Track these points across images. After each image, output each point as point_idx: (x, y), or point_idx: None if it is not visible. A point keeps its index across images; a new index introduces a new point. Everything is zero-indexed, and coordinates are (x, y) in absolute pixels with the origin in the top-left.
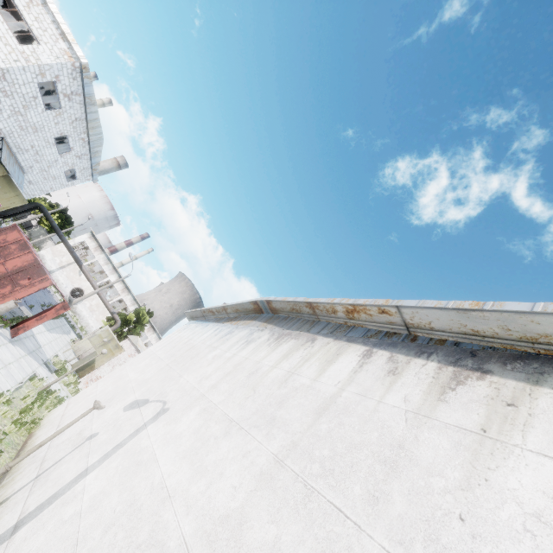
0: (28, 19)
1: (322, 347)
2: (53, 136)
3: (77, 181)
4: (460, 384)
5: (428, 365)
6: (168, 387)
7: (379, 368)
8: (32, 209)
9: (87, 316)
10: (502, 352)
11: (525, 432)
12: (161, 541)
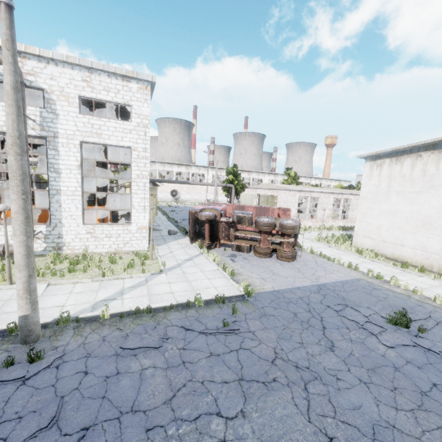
0: (105, 98)
1: None
2: None
3: None
4: None
5: None
6: None
7: None
8: None
9: (190, 197)
10: None
11: None
12: None
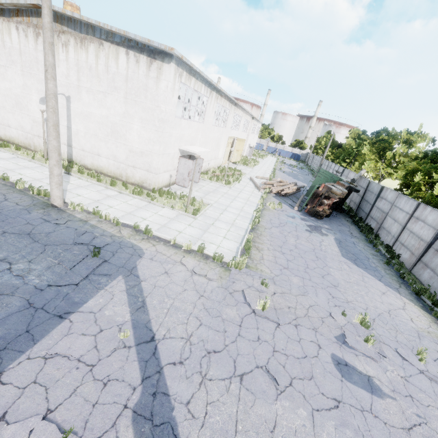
0: None
1: (109, 50)
2: None
3: None
4: (152, 65)
5: (144, 58)
6: None
7: (133, 60)
8: None
9: None
10: (157, 50)
11: (162, 76)
12: (115, 123)
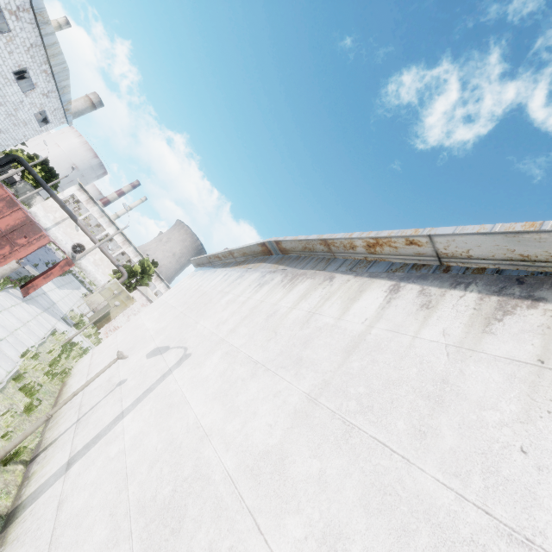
0: None
1: (342, 285)
2: (10, 71)
3: (51, 126)
4: (508, 315)
5: (466, 297)
6: (186, 334)
7: (410, 303)
8: (10, 162)
9: (93, 271)
10: None
11: None
12: (205, 475)
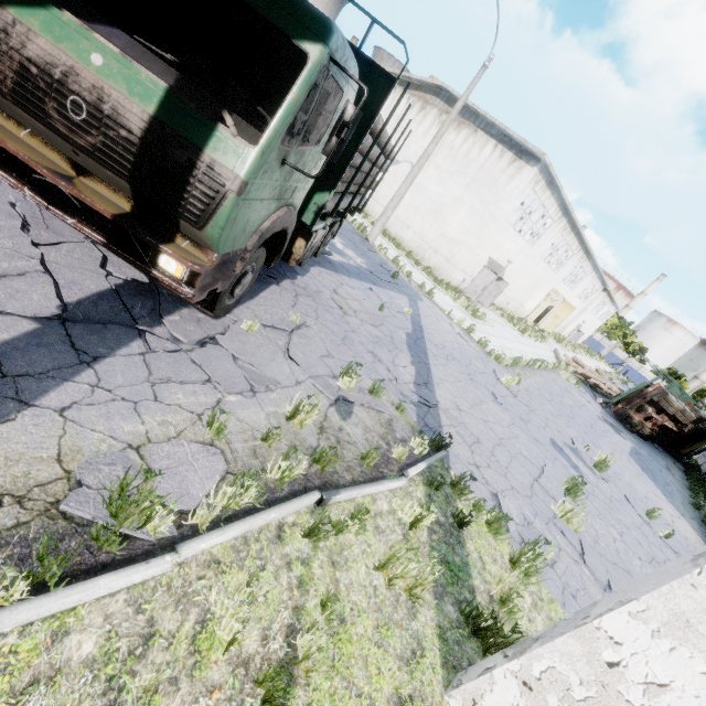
0: None
1: (480, 138)
2: None
3: None
4: (514, 163)
5: (510, 155)
6: (405, 153)
7: (498, 154)
8: None
9: None
10: (527, 152)
11: (518, 176)
12: (444, 204)
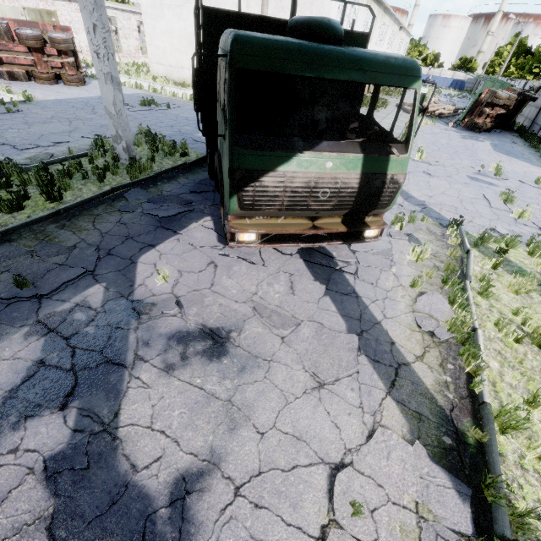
0: None
1: None
2: None
3: None
4: None
5: None
6: None
7: None
8: None
9: None
10: None
11: None
12: None
